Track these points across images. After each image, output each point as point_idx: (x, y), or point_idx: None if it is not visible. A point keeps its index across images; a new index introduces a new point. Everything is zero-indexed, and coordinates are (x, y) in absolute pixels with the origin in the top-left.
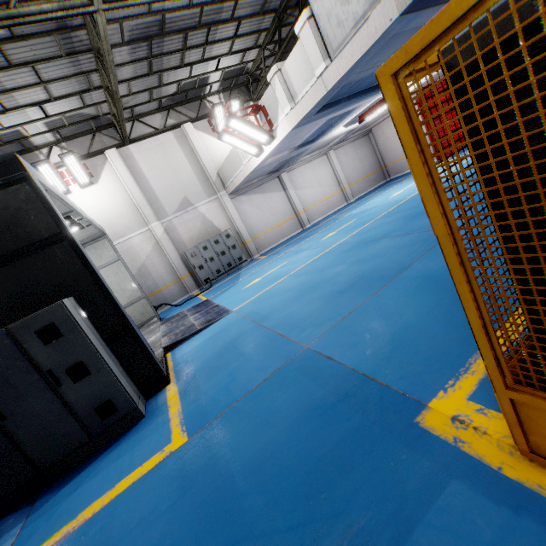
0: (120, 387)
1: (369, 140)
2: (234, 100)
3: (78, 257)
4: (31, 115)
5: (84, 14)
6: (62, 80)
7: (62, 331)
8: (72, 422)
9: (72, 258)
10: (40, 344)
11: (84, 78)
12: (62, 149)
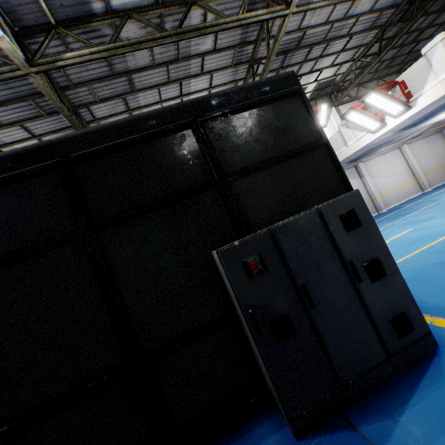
0: (413, 300)
1: (441, 136)
2: (323, 104)
3: (331, 164)
4: None
5: (280, 16)
6: (221, 86)
7: (360, 220)
8: (369, 330)
9: (327, 164)
10: (342, 230)
11: (233, 86)
12: None
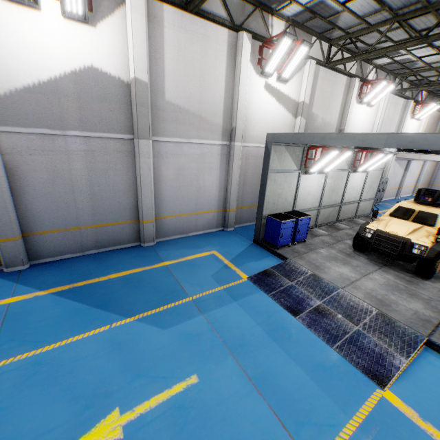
0: None
1: (435, 165)
2: (439, 105)
3: None
4: (421, 53)
5: None
6: None
7: None
8: None
9: None
10: None
11: None
12: (375, 72)
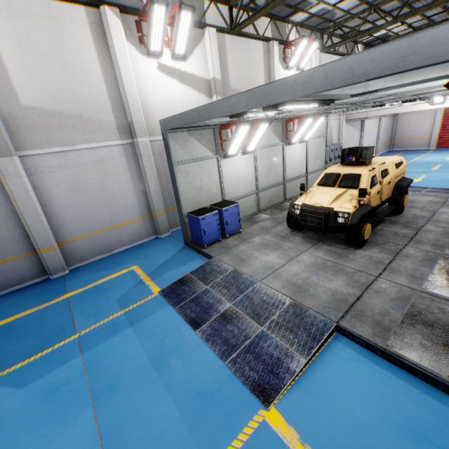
0: None
1: (393, 120)
2: None
3: None
4: (334, 0)
5: None
6: None
7: None
8: None
9: None
10: None
11: None
12: (296, 32)
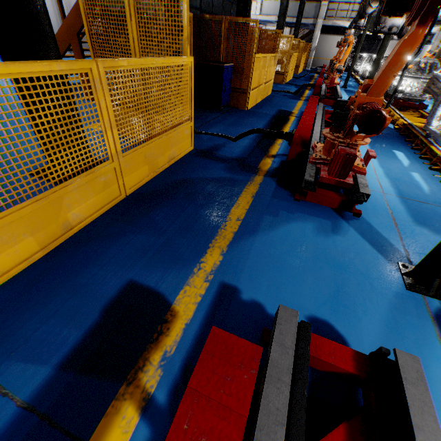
0: None
1: None
2: None
3: None
4: None
5: None
6: None
7: None
8: None
9: None
10: None
11: None
12: None
